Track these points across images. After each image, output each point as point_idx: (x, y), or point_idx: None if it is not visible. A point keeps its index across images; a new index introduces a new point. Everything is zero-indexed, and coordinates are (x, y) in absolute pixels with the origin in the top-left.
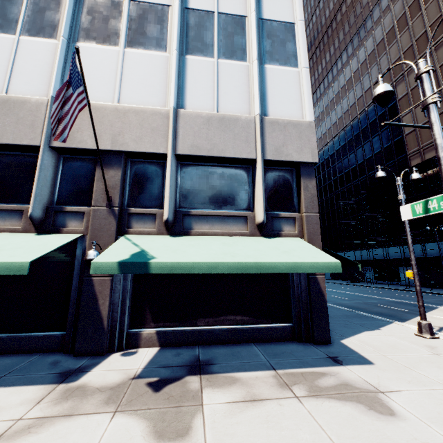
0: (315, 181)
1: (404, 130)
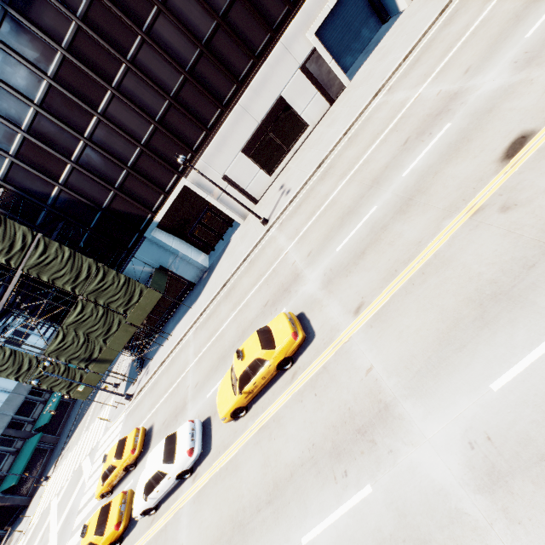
0: None
1: None
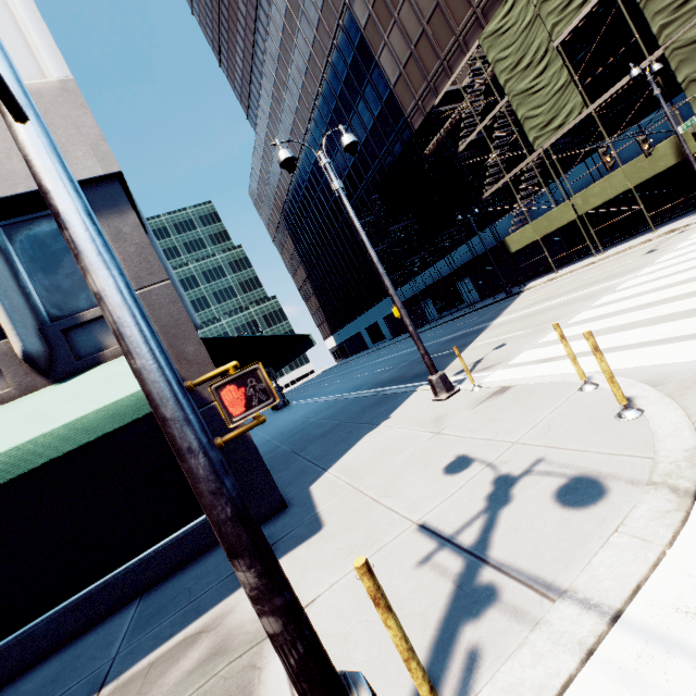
0: (134, 215)
1: (389, 79)
